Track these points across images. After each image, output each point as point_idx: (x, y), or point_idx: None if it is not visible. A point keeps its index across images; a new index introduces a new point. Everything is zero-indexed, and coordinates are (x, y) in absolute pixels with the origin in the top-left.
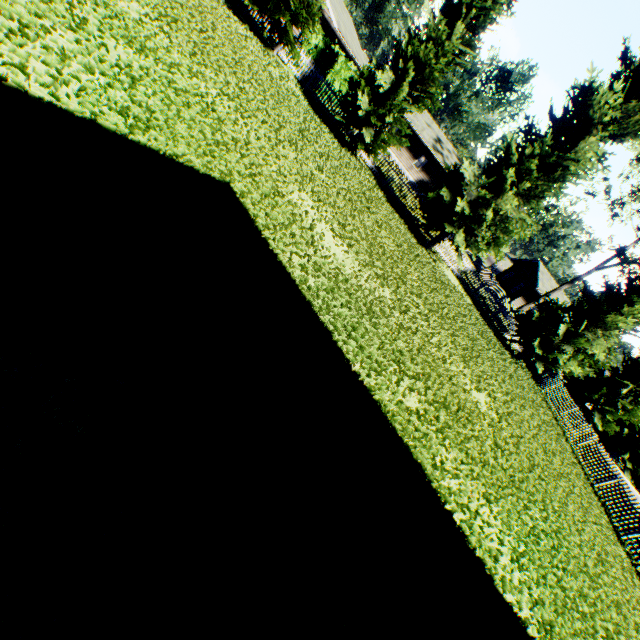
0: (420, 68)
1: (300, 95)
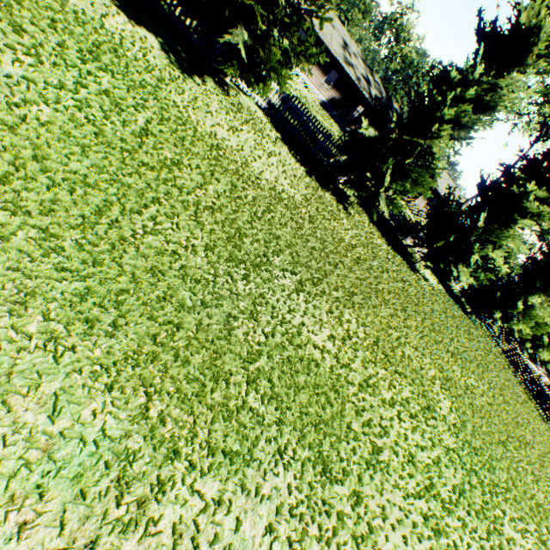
0: (453, 125)
1: (289, 156)
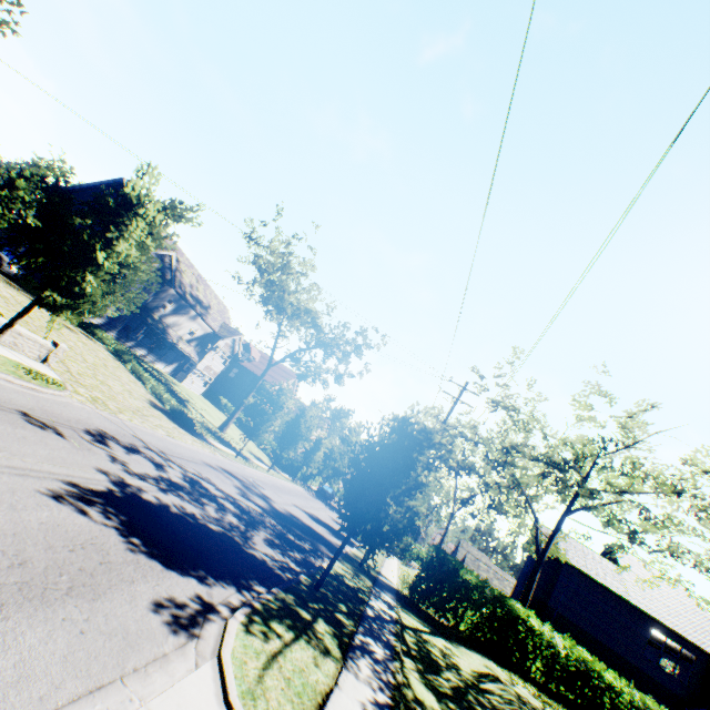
0: None
1: None
